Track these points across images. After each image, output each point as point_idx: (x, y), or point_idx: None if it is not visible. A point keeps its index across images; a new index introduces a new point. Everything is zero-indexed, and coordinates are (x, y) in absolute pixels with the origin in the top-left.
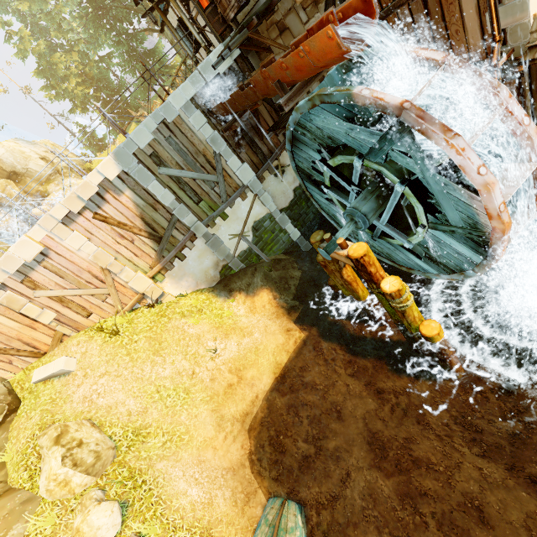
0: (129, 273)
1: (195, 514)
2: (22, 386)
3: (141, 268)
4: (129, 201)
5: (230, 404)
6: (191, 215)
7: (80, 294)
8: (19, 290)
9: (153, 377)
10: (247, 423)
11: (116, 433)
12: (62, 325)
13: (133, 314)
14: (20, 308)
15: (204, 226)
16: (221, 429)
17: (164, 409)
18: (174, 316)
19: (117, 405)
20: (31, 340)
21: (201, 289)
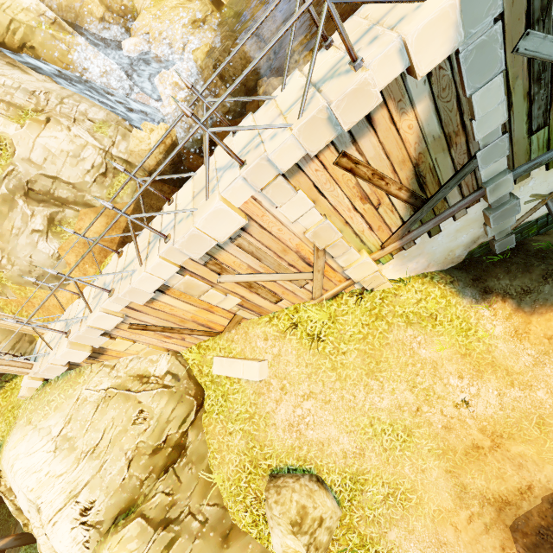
0: (352, 255)
1: None
2: (199, 368)
3: (367, 245)
4: (413, 127)
5: (474, 473)
6: (503, 158)
7: (275, 279)
8: (200, 274)
9: (367, 407)
10: (509, 516)
11: (334, 481)
12: (244, 309)
13: (334, 305)
14: (199, 294)
15: (511, 184)
16: (464, 504)
17: (382, 452)
18: (396, 321)
19: (330, 442)
20: (206, 321)
21: (430, 275)
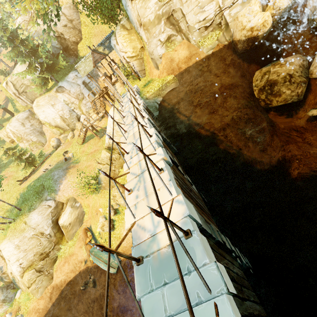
0: None
1: (121, 234)
2: None
3: None
4: None
5: None
6: None
7: None
8: None
9: None
10: None
11: None
12: None
13: None
14: None
15: None
16: None
17: None
18: None
19: None
20: None
21: None
